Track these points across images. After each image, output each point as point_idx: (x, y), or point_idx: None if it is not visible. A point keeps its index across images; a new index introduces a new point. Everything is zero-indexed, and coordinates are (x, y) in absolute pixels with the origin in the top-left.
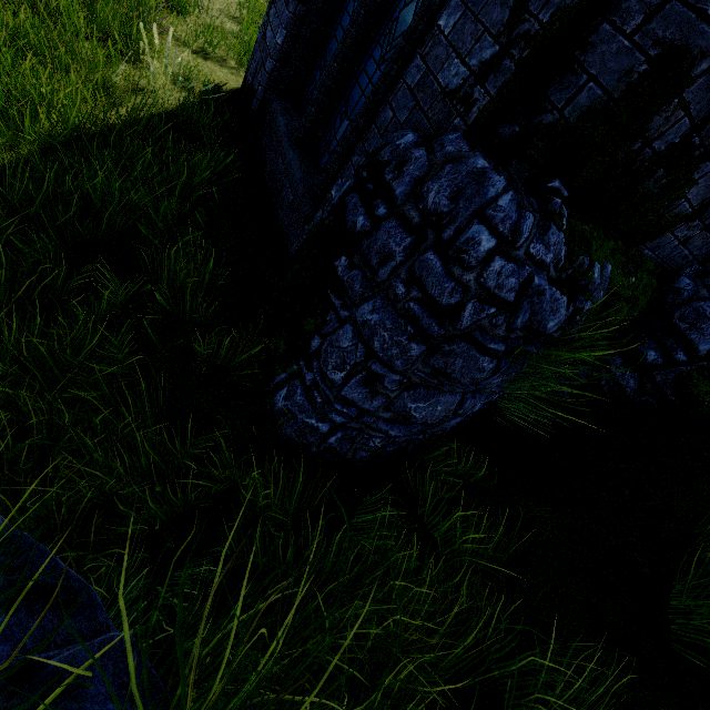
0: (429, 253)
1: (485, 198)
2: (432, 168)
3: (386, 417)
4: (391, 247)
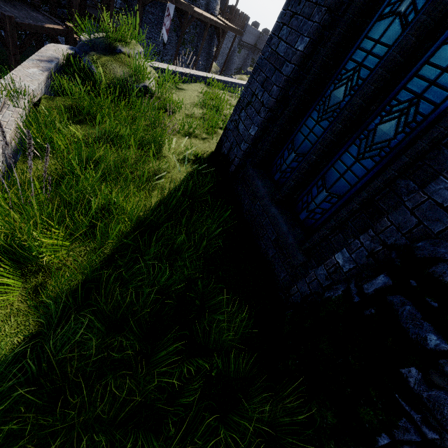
0: None
1: None
2: None
3: None
4: None
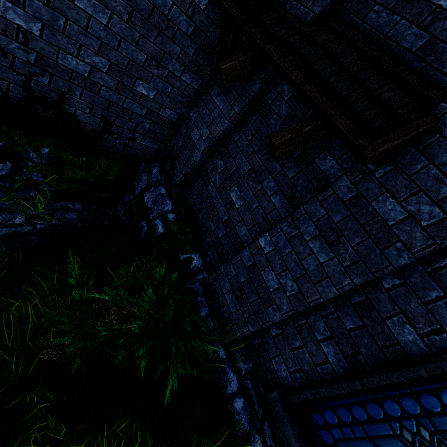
0: None
1: None
2: None
3: None
4: None
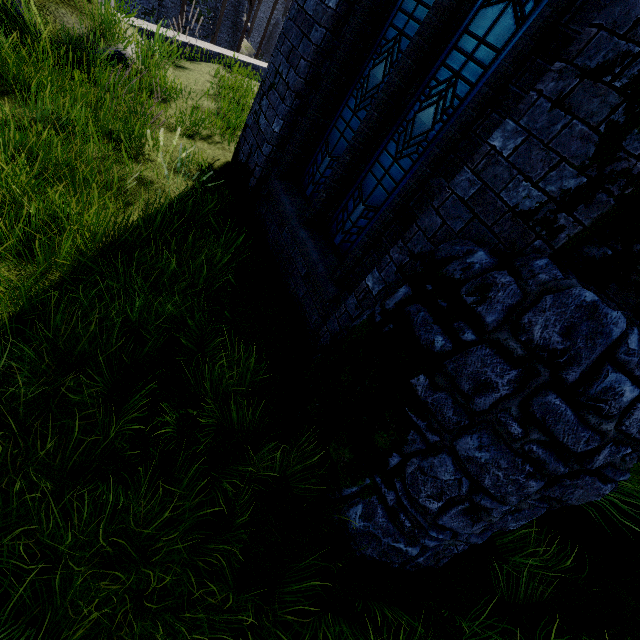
0: (552, 396)
1: (610, 338)
2: (526, 296)
3: (478, 532)
4: (489, 377)
